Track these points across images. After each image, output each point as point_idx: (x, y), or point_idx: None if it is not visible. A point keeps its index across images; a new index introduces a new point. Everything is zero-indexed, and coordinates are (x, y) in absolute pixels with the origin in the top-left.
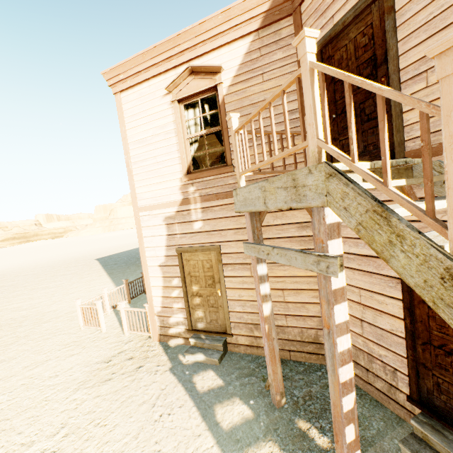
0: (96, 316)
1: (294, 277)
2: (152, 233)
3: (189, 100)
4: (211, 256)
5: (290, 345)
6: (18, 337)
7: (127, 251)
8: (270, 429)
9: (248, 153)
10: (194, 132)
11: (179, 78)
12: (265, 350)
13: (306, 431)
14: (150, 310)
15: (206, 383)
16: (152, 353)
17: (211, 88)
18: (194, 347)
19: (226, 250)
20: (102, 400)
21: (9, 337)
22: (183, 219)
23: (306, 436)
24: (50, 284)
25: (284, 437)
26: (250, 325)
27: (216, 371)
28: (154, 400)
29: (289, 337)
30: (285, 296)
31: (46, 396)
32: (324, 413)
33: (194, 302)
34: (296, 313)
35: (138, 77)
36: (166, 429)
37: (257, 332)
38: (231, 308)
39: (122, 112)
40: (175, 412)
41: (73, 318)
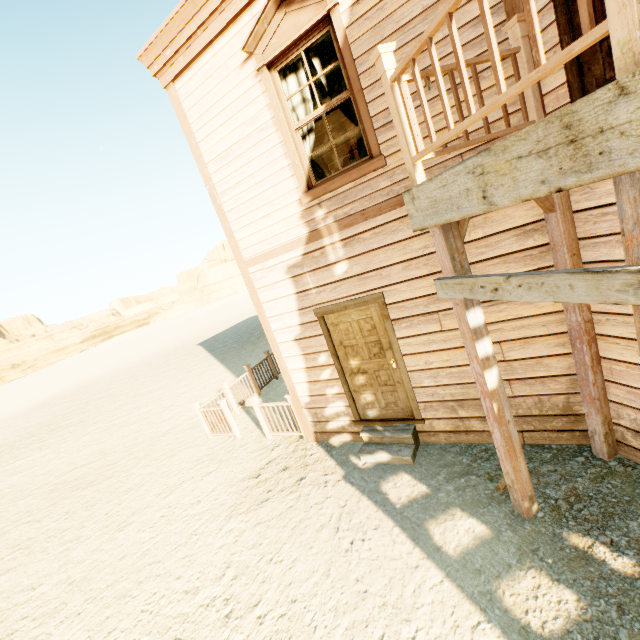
0: (224, 420)
1: (518, 320)
2: (273, 295)
3: (285, 58)
4: (371, 312)
5: (522, 424)
6: (138, 458)
7: (234, 326)
8: (525, 551)
9: (427, 115)
10: (304, 116)
11: (261, 21)
12: (495, 440)
13: (588, 550)
14: (294, 402)
15: (402, 492)
16: (312, 459)
17: (319, 22)
18: (369, 444)
19: (393, 299)
20: (266, 529)
21: (128, 459)
22: (316, 264)
23: (589, 558)
24: (153, 386)
25: (552, 561)
26: (451, 402)
27: (412, 473)
28: (335, 522)
29: (518, 412)
30: (505, 353)
31: (194, 528)
32: (610, 519)
33: (356, 383)
34: (527, 375)
35: (194, 45)
36: (366, 562)
37: (464, 411)
38: (415, 384)
39: (185, 116)
40: (371, 536)
41: (194, 425)
